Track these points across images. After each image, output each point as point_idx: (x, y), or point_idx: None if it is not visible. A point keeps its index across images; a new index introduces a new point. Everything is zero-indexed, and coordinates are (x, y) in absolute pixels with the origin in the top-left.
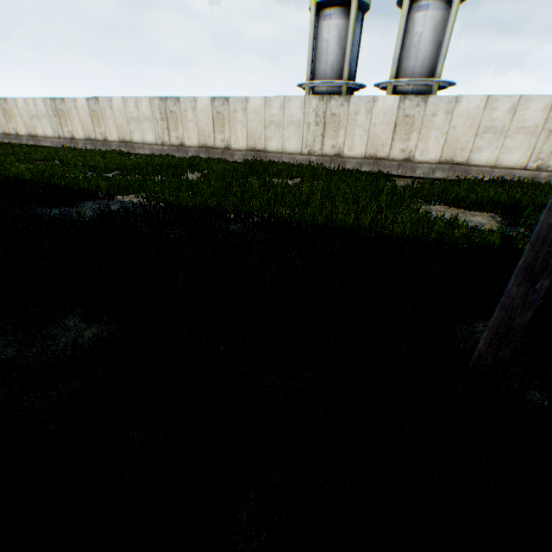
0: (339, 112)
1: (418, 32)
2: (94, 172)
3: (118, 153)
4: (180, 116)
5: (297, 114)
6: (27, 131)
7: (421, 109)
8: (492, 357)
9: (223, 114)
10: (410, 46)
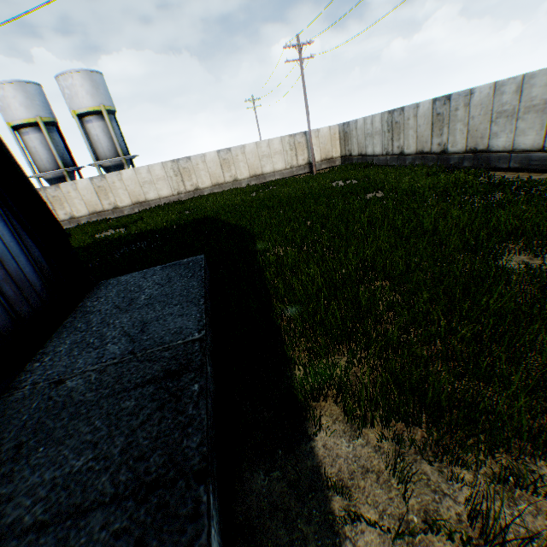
0: (57, 194)
1: (95, 134)
2: None
3: None
4: None
5: None
6: None
7: (105, 181)
8: None
9: None
10: (95, 141)
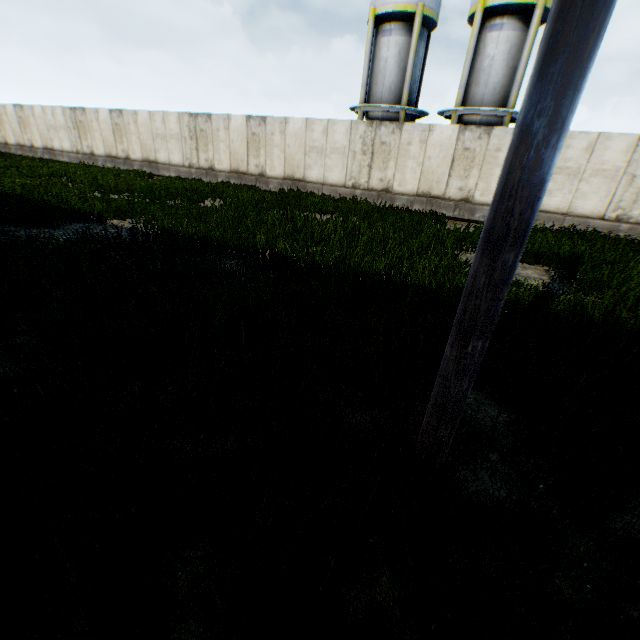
0: (389, 141)
1: (490, 54)
2: (101, 192)
3: (139, 173)
4: (211, 136)
5: (342, 140)
6: (43, 143)
7: (483, 142)
8: (433, 435)
9: (259, 136)
10: (480, 70)
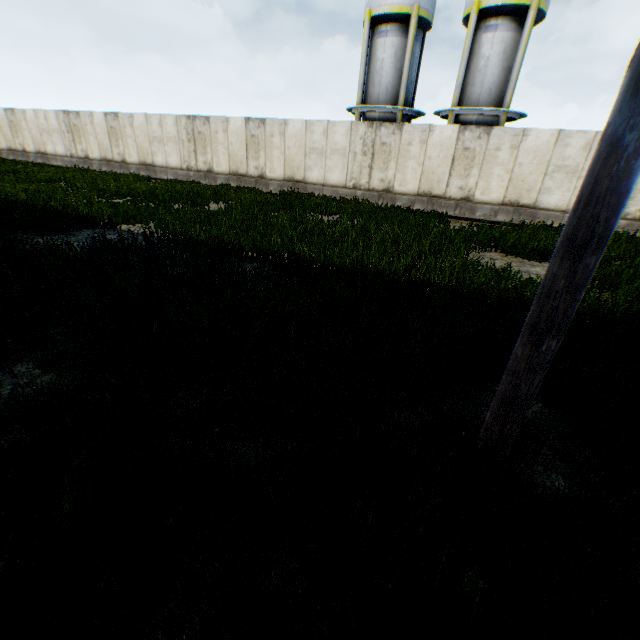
0: (390, 141)
1: (485, 55)
2: (103, 196)
3: (137, 176)
4: (210, 138)
5: (343, 141)
6: (35, 147)
7: (483, 141)
8: (499, 431)
9: (258, 138)
10: (475, 70)
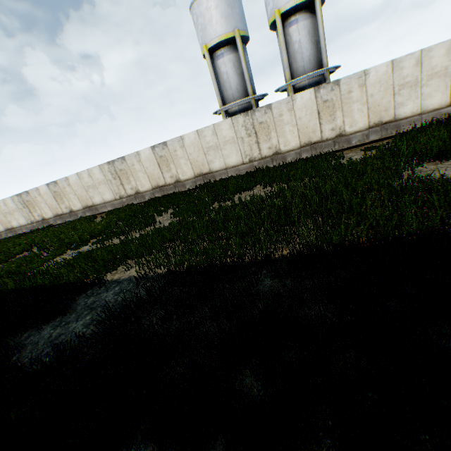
0: (265, 119)
1: (297, 40)
2: (71, 249)
3: (85, 218)
4: (129, 171)
5: (229, 133)
6: (4, 227)
7: (336, 91)
8: None
9: (165, 156)
10: (293, 52)
